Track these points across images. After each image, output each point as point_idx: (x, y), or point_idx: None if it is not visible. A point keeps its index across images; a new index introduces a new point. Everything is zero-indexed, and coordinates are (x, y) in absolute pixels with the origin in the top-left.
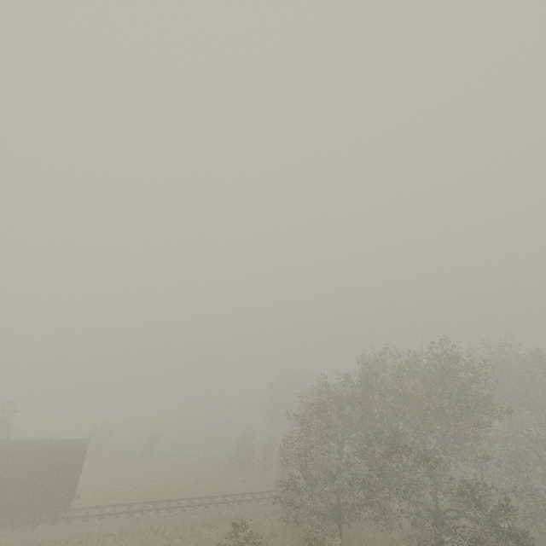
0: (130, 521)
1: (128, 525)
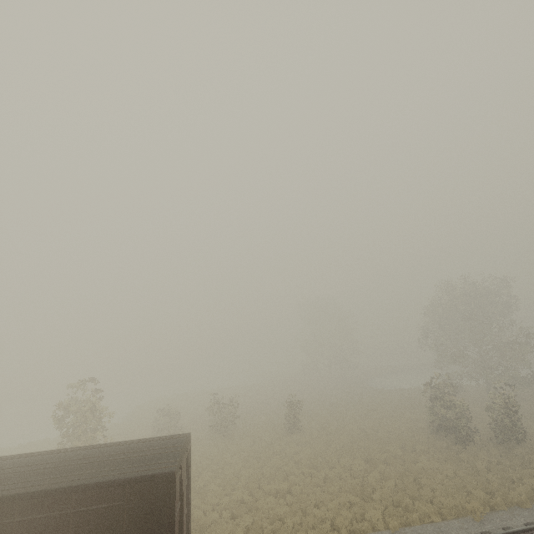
0: None
1: None
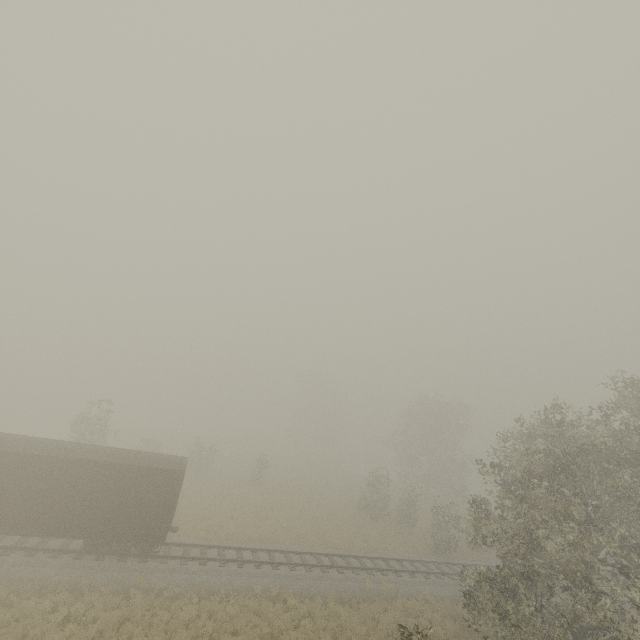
0: (239, 575)
1: (237, 581)
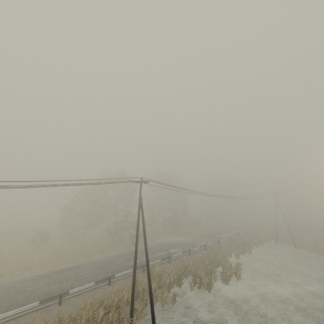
0: None
1: None
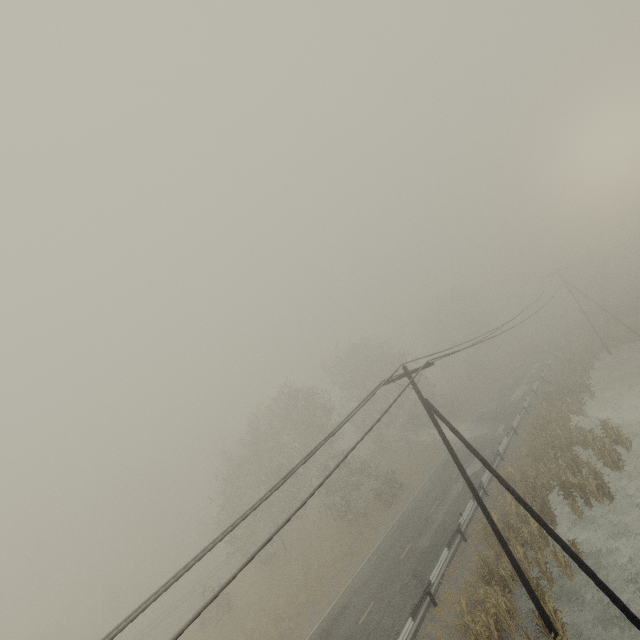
0: None
1: None
